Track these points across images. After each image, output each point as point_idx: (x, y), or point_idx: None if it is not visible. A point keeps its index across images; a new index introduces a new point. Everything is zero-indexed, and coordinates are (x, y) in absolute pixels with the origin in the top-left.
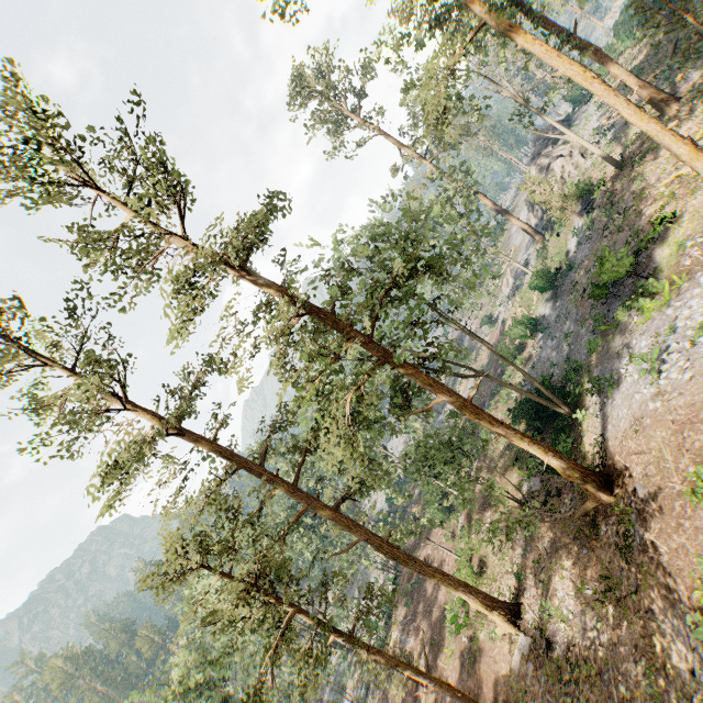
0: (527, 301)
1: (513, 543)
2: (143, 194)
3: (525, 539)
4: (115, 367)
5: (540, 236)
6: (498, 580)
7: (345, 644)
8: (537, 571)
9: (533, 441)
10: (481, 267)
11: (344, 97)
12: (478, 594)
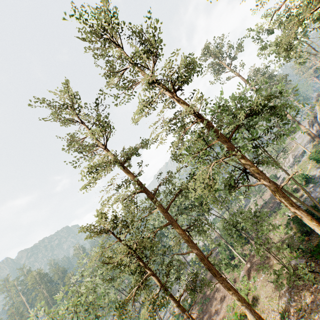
0: (303, 168)
1: (280, 293)
2: (144, 50)
3: (290, 293)
4: (107, 127)
5: (316, 138)
6: (266, 312)
7: None
8: (298, 315)
9: (318, 223)
10: (278, 146)
11: (226, 57)
12: (255, 313)
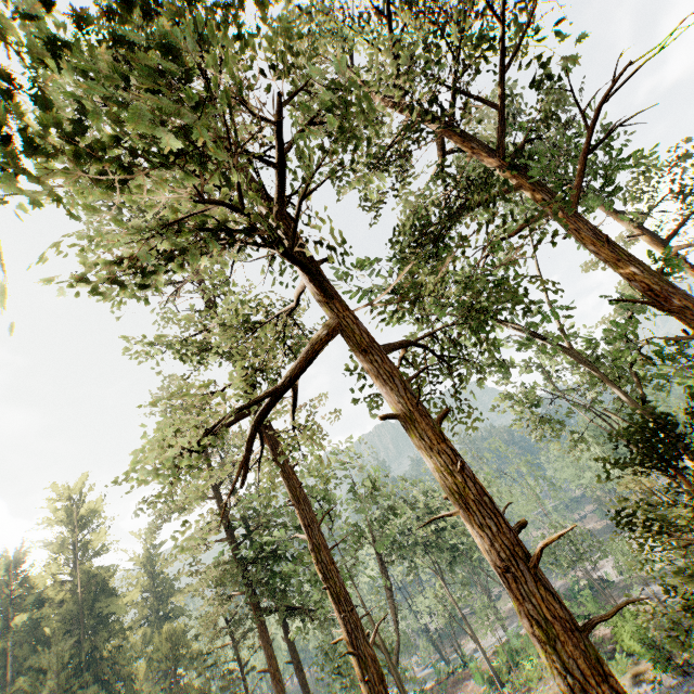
0: None
1: None
2: None
3: None
4: None
5: None
6: None
7: (474, 647)
8: None
9: None
10: None
11: None
12: None
